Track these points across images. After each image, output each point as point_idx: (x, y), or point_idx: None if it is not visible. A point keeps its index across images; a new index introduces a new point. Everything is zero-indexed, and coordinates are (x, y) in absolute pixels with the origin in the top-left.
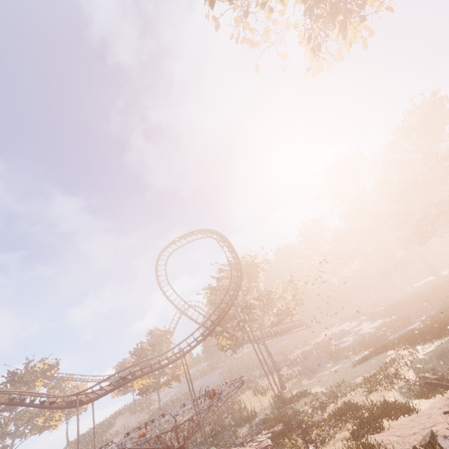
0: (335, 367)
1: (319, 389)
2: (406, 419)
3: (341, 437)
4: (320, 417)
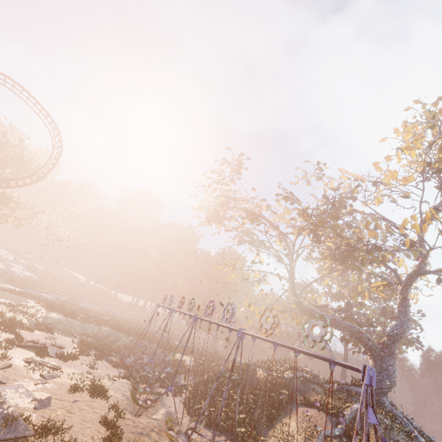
0: None
1: None
2: (26, 332)
3: None
4: None
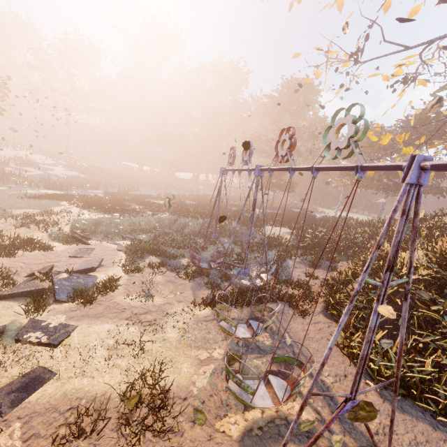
0: None
1: None
2: (40, 253)
3: None
4: None
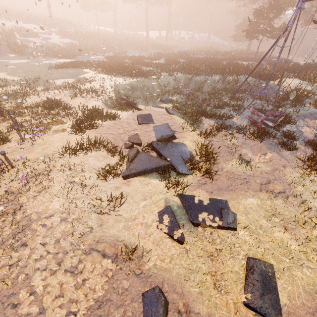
0: (21, 60)
1: (8, 77)
2: (112, 122)
3: (59, 129)
4: (20, 104)
